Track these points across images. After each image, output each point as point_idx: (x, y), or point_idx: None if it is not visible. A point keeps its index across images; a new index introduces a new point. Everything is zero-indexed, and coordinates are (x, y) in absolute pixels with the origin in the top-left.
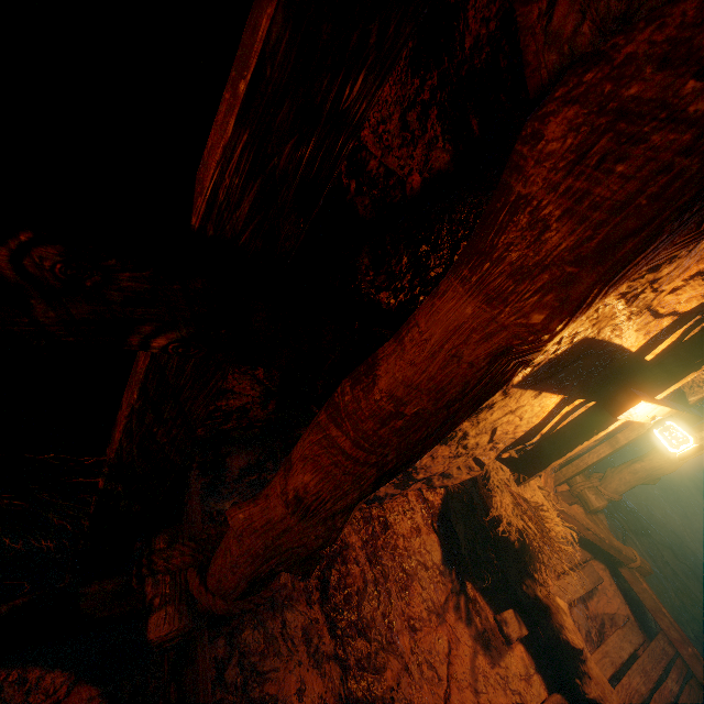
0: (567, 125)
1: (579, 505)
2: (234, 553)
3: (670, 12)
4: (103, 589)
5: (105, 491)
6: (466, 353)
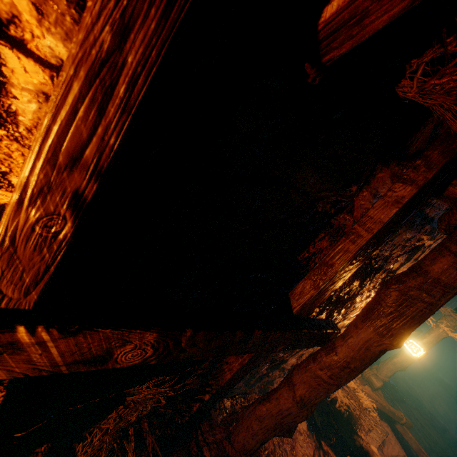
0: (397, 296)
1: (368, 385)
2: (255, 428)
3: (417, 278)
4: (178, 456)
5: (207, 401)
6: (372, 349)
